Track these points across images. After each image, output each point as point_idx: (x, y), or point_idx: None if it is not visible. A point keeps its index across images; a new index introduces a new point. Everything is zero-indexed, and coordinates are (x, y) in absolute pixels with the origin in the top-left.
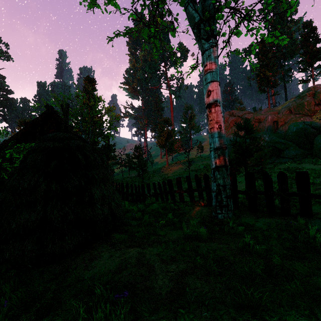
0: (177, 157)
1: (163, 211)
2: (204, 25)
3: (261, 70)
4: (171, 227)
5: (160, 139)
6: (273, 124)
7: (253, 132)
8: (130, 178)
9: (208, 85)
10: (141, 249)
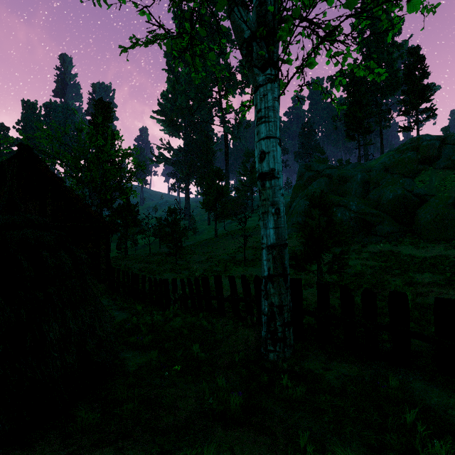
0: (232, 225)
1: (190, 332)
2: (259, 45)
3: (351, 109)
4: (193, 374)
5: (207, 198)
6: (363, 186)
7: (331, 213)
8: (159, 256)
9: (261, 142)
10: (115, 453)
